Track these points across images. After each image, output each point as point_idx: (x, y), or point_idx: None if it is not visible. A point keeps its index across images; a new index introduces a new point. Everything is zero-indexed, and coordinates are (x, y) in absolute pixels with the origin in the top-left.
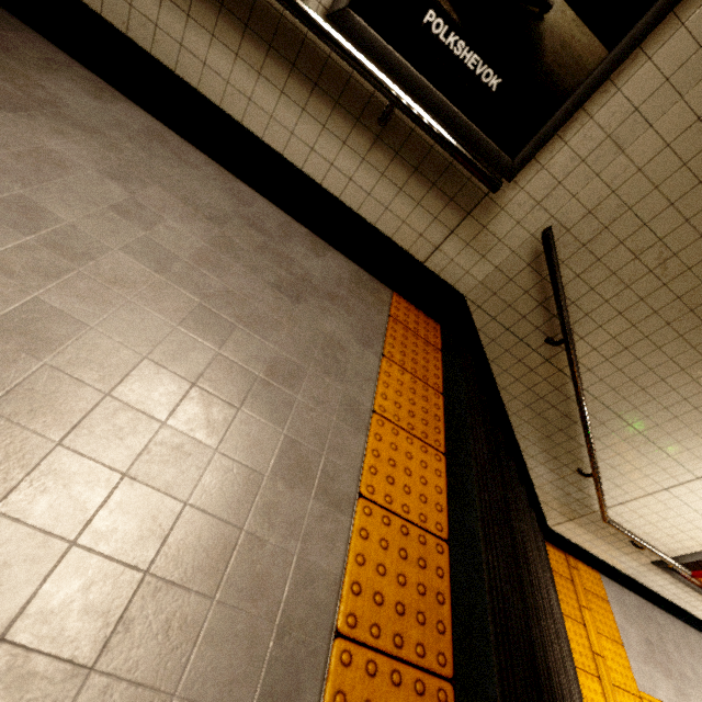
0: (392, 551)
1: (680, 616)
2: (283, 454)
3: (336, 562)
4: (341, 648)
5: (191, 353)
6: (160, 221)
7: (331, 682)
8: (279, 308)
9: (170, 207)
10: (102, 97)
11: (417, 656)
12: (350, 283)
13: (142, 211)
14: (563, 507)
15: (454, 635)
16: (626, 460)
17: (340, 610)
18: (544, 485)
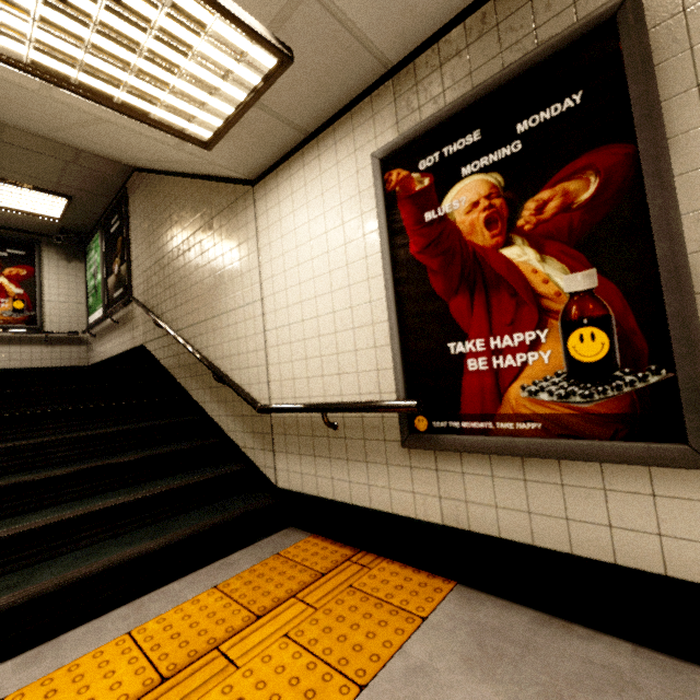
0: None
1: None
2: None
3: None
4: None
5: None
6: None
7: None
8: None
9: None
10: None
11: None
12: None
13: None
14: (254, 437)
15: None
16: (228, 341)
17: None
18: (228, 423)
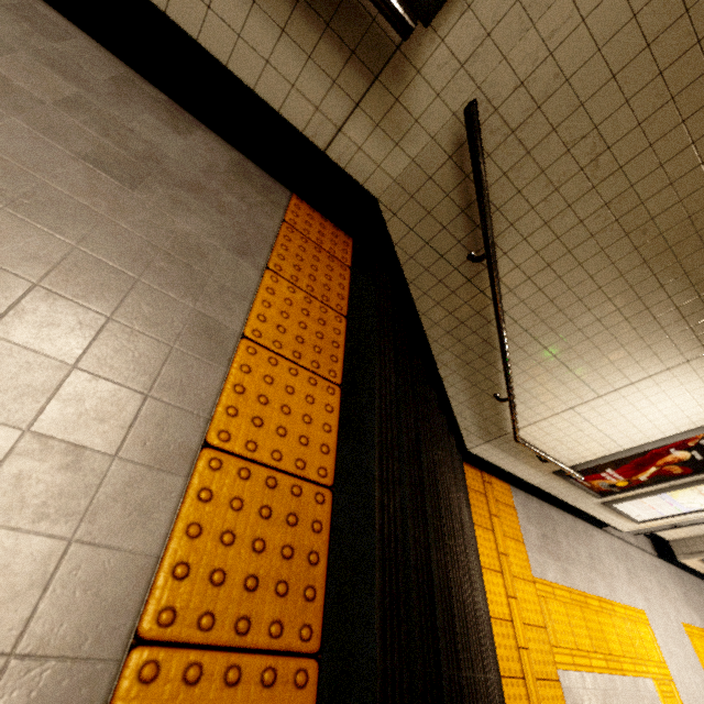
0: (248, 511)
1: (571, 512)
2: (70, 397)
3: (151, 540)
4: (142, 660)
5: None
6: None
7: None
8: (93, 191)
9: None
10: None
11: (270, 638)
12: (228, 175)
13: None
14: (480, 431)
15: (328, 598)
16: (540, 383)
17: (148, 606)
18: (464, 412)
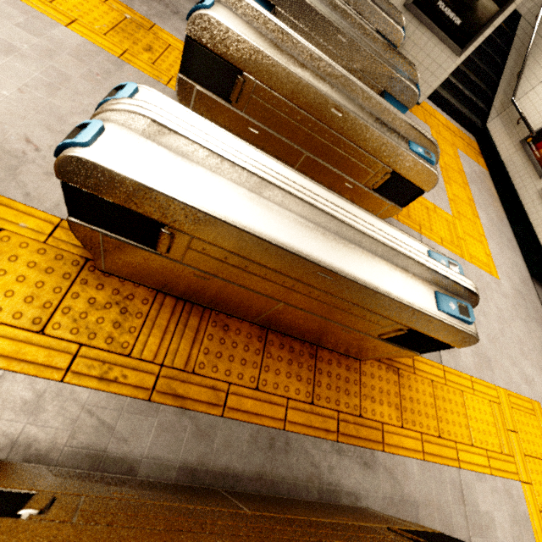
0: None
1: (514, 225)
2: None
3: None
4: None
5: None
6: None
7: None
8: None
9: None
10: None
11: None
12: None
13: None
14: (500, 106)
15: None
16: (539, 64)
17: None
18: (500, 93)
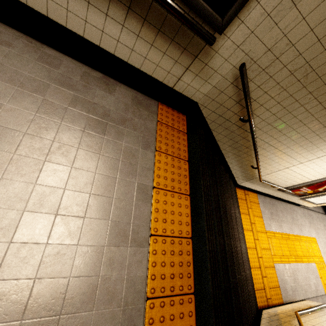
0: (167, 254)
1: (285, 201)
2: (111, 232)
3: (143, 270)
4: (149, 303)
5: (49, 197)
6: None
7: (147, 317)
8: (93, 144)
9: (3, 92)
10: None
11: (180, 291)
12: (132, 106)
13: None
14: (244, 178)
15: (194, 275)
16: (272, 160)
17: (147, 289)
18: (236, 172)
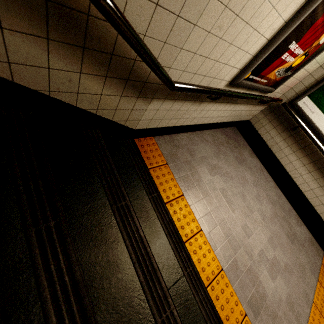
0: None
1: None
2: (287, 297)
3: None
4: None
5: (269, 250)
6: (262, 202)
7: None
8: (287, 244)
9: (264, 197)
10: (252, 156)
11: None
12: (308, 242)
13: (259, 198)
14: None
15: None
16: None
17: None
18: None
